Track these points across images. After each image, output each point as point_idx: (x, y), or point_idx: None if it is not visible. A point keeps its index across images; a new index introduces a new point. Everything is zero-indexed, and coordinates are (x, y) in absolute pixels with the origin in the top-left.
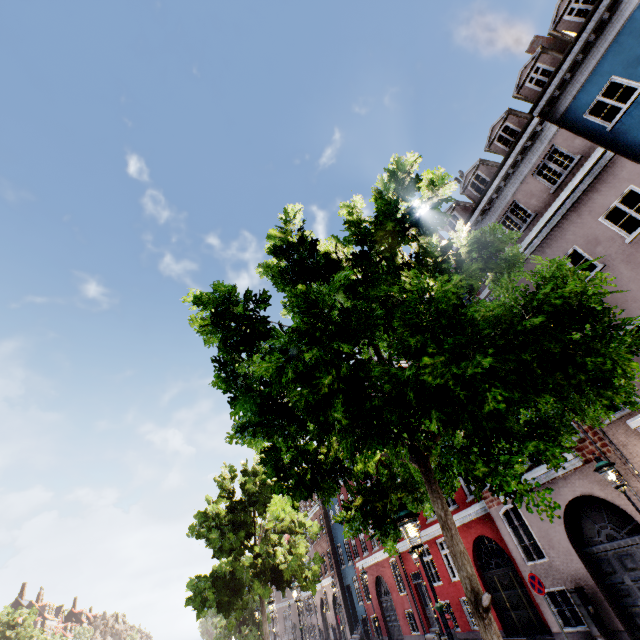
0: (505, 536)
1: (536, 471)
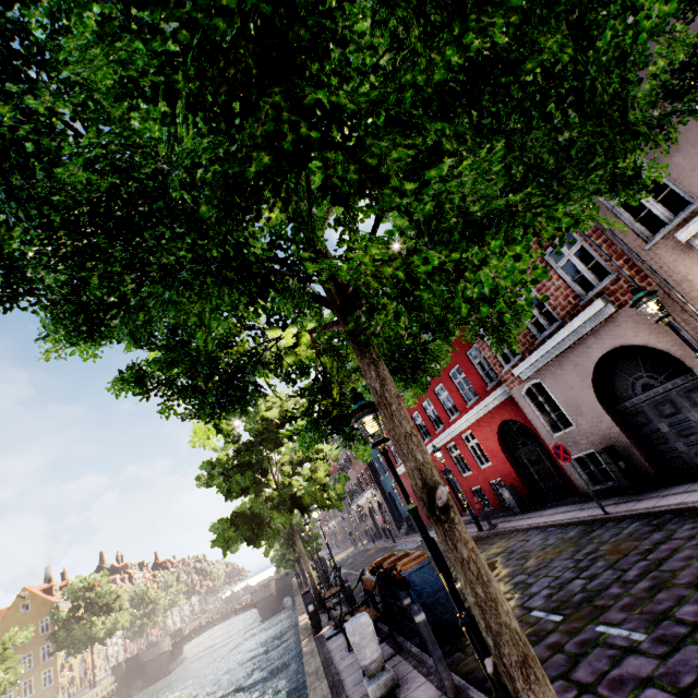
0: (529, 414)
1: (560, 335)
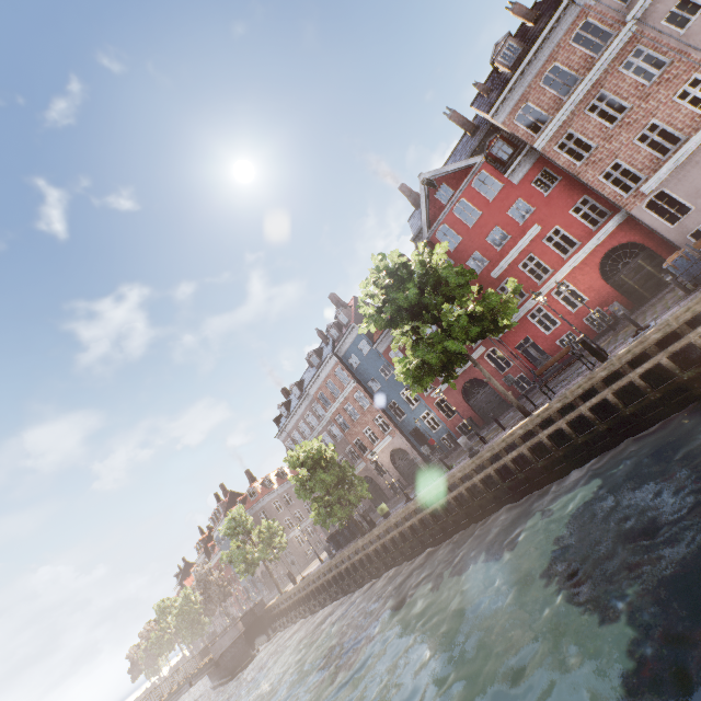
0: (649, 221)
1: (691, 142)
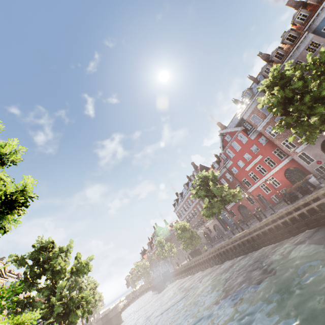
0: (299, 162)
1: None
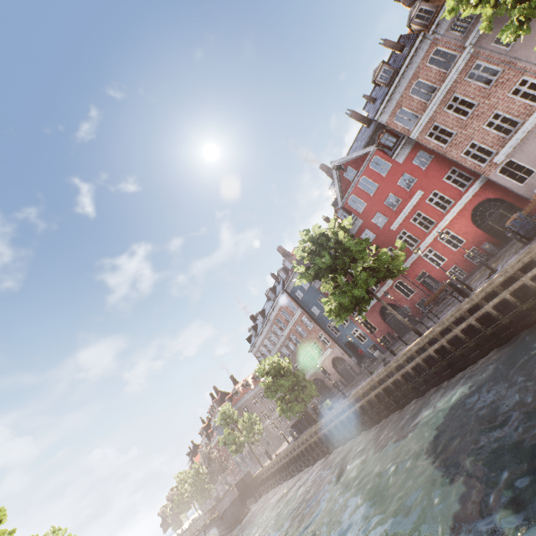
0: (503, 183)
1: (526, 125)
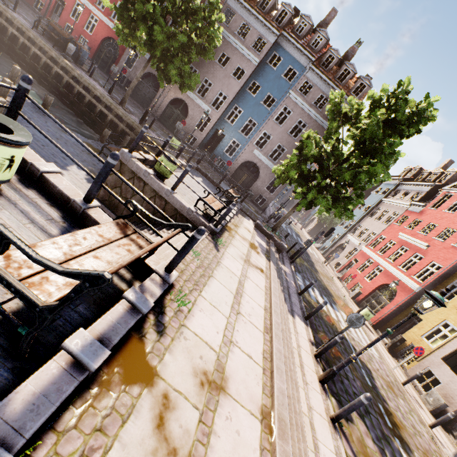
0: (126, 54)
1: None
